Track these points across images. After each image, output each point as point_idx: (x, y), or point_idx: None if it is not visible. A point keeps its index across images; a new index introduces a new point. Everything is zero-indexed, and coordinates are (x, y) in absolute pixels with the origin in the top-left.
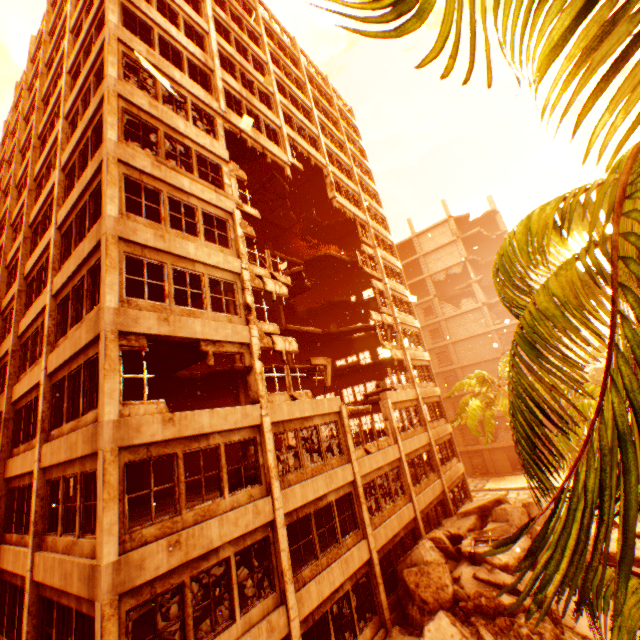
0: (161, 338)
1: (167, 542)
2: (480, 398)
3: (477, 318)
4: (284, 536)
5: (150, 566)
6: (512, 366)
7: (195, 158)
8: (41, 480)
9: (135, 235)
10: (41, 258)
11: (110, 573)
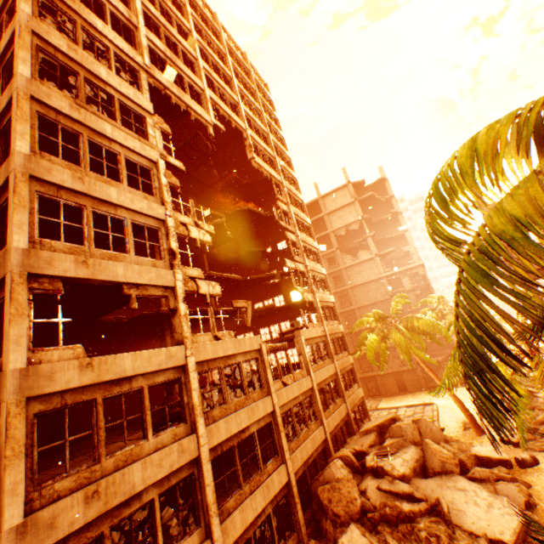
0: (79, 281)
1: (83, 494)
2: (377, 333)
3: (371, 267)
4: (209, 471)
5: (63, 523)
6: (457, 297)
7: (118, 106)
8: None
9: (50, 174)
10: None
11: (13, 539)
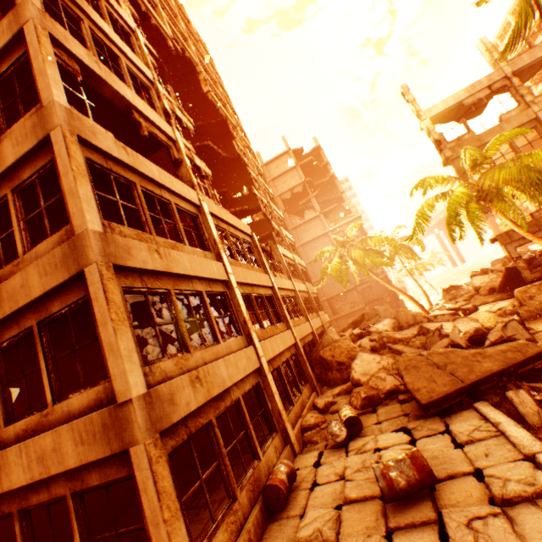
0: (92, 83)
1: (147, 247)
2: (338, 256)
3: (317, 224)
4: (240, 296)
5: (137, 257)
6: None
7: None
8: None
9: None
10: None
11: (98, 240)
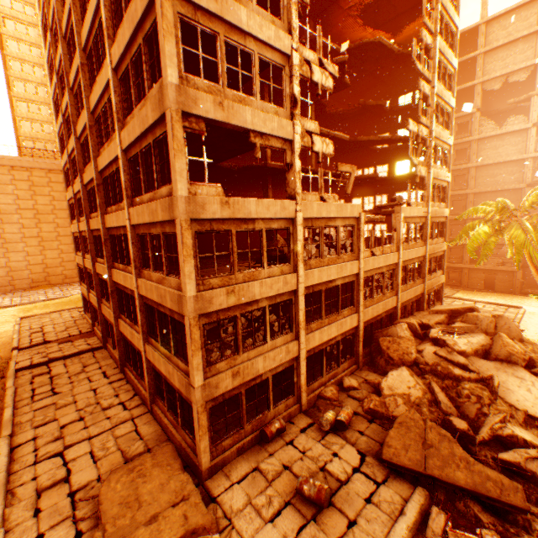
0: (216, 125)
1: (226, 291)
2: (490, 225)
3: (518, 142)
4: (302, 302)
5: (216, 303)
6: None
7: None
8: (133, 233)
9: None
10: (93, 25)
11: (192, 302)
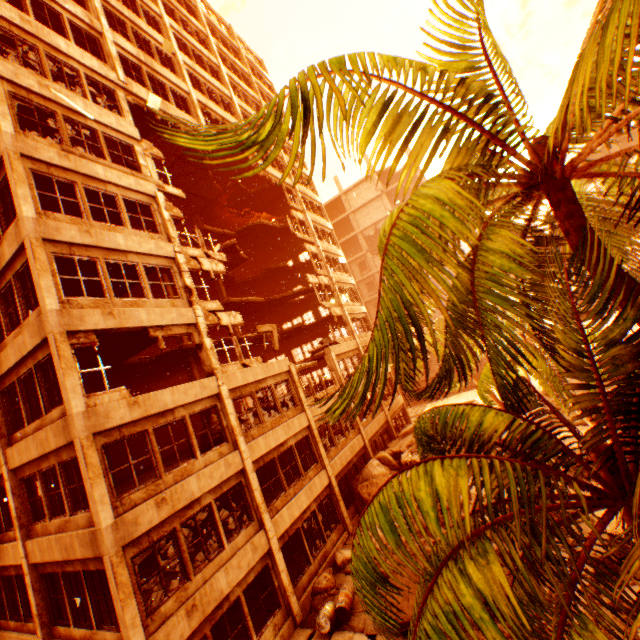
0: (109, 331)
1: (155, 501)
2: None
3: None
4: (255, 479)
5: (144, 521)
6: None
7: (103, 141)
8: (13, 480)
9: (59, 234)
10: None
11: (111, 533)
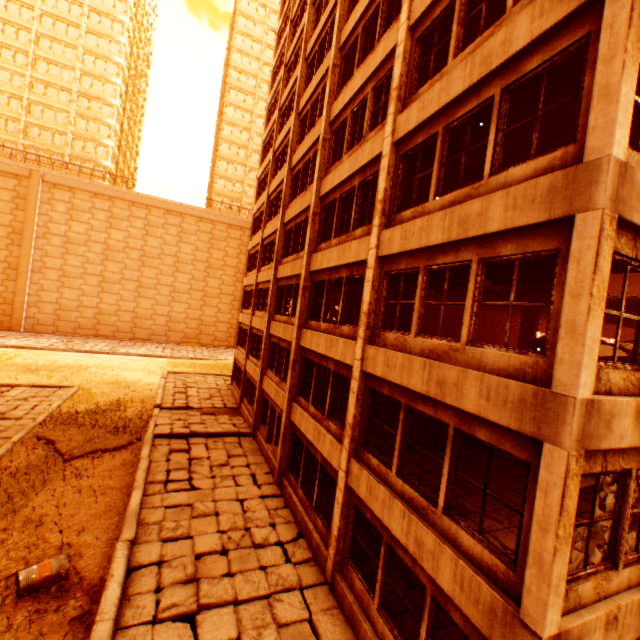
0: None
1: (633, 405)
2: None
3: None
4: None
5: (613, 430)
6: None
7: None
8: (376, 271)
9: None
10: (372, 2)
11: (580, 415)
